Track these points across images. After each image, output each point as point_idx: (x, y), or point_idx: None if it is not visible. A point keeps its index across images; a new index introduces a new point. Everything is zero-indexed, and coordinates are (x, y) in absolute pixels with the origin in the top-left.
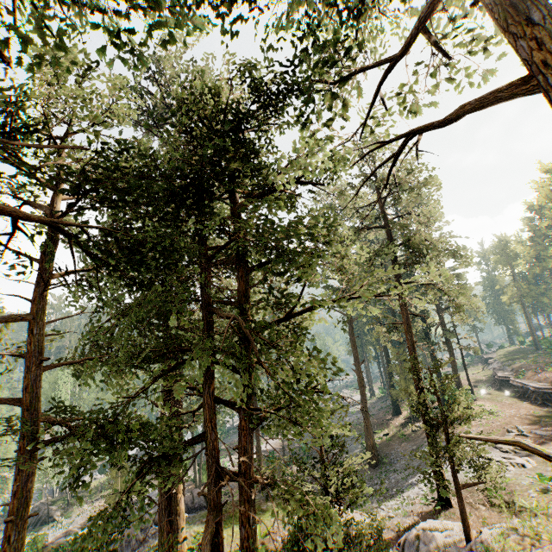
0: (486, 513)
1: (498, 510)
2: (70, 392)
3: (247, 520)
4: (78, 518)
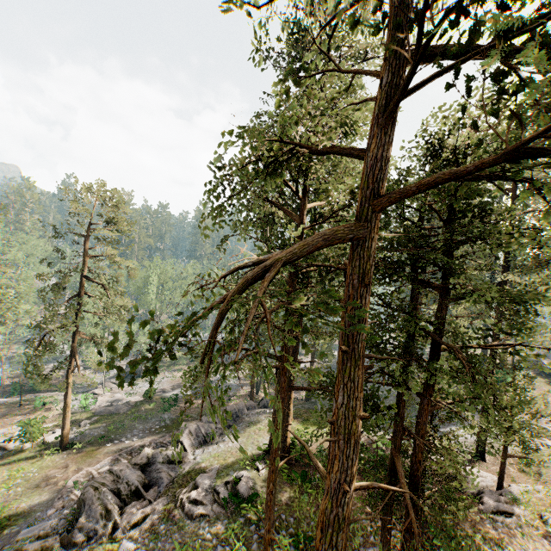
0: (514, 474)
1: (525, 475)
2: (156, 288)
3: (418, 462)
4: (164, 381)
